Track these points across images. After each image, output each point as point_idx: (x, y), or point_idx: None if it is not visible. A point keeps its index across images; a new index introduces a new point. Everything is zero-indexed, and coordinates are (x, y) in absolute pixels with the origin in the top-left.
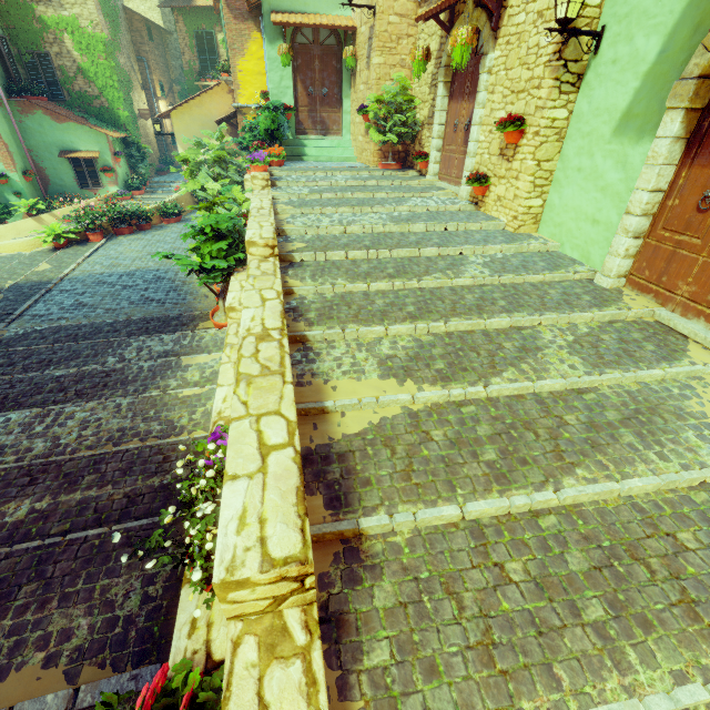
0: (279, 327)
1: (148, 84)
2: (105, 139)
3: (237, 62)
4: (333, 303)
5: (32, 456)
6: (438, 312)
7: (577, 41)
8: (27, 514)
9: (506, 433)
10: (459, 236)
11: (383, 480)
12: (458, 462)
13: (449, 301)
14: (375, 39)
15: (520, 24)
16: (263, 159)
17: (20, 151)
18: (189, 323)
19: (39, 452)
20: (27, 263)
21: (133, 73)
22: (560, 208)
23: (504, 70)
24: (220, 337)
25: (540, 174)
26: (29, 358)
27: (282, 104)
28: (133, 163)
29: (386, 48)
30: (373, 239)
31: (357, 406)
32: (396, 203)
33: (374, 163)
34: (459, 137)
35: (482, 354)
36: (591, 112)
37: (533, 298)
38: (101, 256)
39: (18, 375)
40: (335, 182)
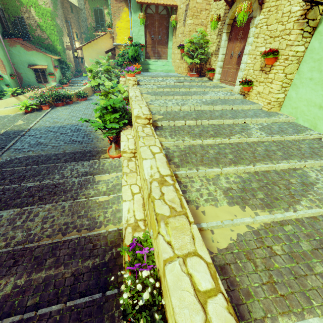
0: (169, 174)
1: (70, 34)
2: (50, 59)
3: (116, 22)
4: (185, 152)
5: (15, 242)
6: (247, 159)
7: (315, 8)
8: (12, 289)
9: (320, 248)
10: (241, 113)
11: (258, 292)
12: (301, 274)
13: (250, 151)
14: (189, 11)
15: (278, 1)
16: (133, 70)
17: (9, 64)
18: (96, 155)
19: (19, 239)
20: (11, 120)
21: (63, 28)
22: (296, 99)
23: (265, 25)
24: (113, 164)
25: (285, 81)
26: (13, 175)
27: (139, 43)
28: (63, 71)
29: (194, 15)
30: (196, 113)
31: (220, 226)
32: (203, 94)
33: (185, 73)
34: (234, 60)
35: (281, 187)
36: (321, 48)
37: (295, 150)
38: (49, 117)
39: (7, 186)
40: (169, 82)
